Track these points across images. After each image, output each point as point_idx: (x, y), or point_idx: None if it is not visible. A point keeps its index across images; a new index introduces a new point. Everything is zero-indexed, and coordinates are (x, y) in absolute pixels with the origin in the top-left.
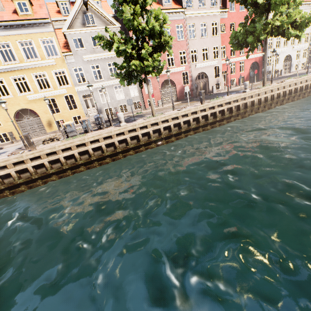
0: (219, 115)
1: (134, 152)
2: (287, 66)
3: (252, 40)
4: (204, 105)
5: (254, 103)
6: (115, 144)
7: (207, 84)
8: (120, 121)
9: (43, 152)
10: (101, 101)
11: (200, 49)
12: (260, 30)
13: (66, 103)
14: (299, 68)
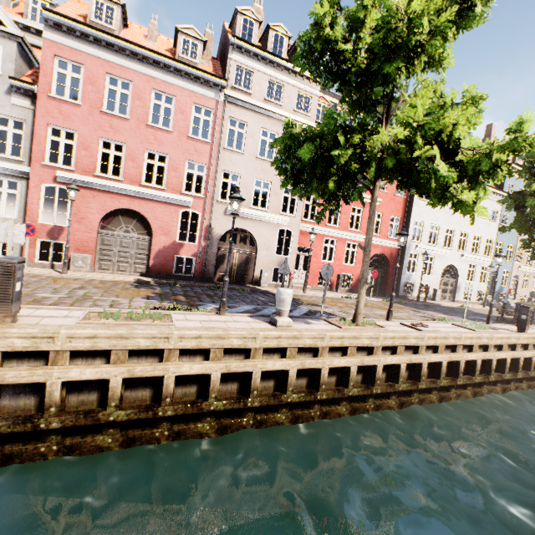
0: (92, 397)
1: None
2: (449, 287)
3: (312, 157)
4: None
5: (290, 380)
6: None
7: (254, 262)
8: None
9: None
10: None
11: (251, 178)
12: (335, 130)
13: None
14: (472, 299)
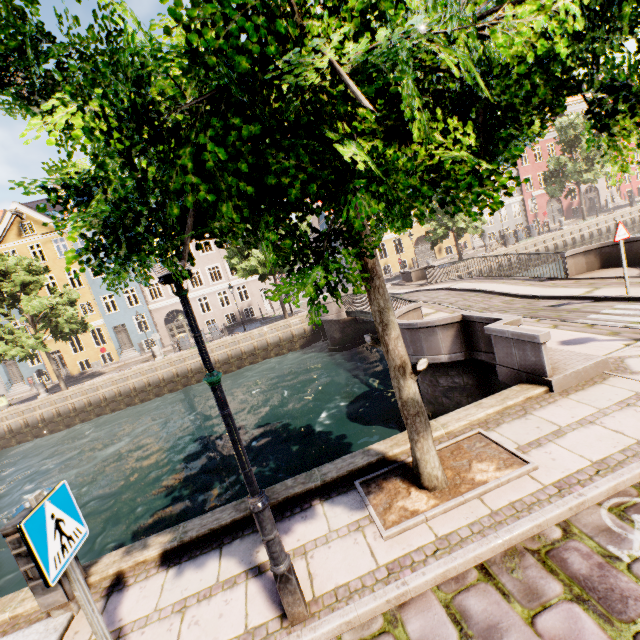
0: None
1: None
2: None
3: None
4: (637, 207)
5: None
6: (566, 242)
7: (597, 199)
8: (561, 225)
9: (518, 247)
10: (485, 226)
11: None
12: None
13: None
14: None
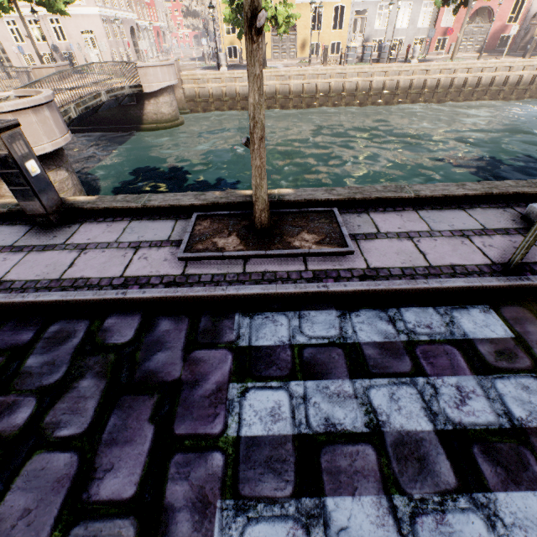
0: None
1: (410, 102)
2: None
3: None
4: (525, 61)
5: None
6: (399, 83)
7: None
8: (412, 56)
9: (334, 71)
10: (374, 26)
11: None
12: None
13: (332, 18)
14: None
